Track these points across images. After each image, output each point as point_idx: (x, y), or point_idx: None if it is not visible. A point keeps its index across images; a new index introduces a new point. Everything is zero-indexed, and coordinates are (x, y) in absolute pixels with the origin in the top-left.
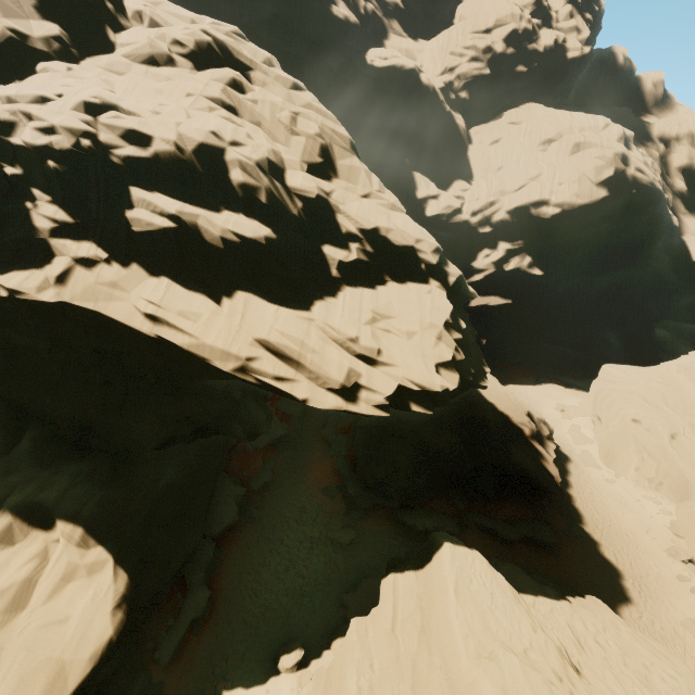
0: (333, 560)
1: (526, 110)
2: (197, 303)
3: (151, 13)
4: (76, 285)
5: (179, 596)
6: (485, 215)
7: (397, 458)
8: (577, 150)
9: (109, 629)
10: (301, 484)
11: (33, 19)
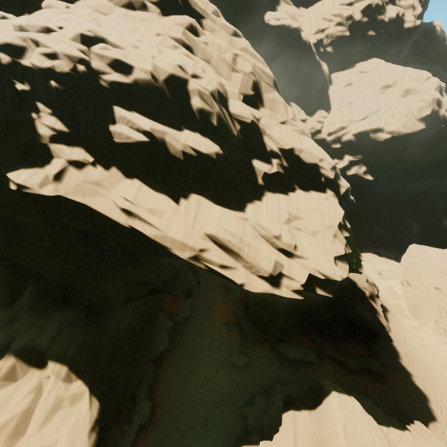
0: (234, 379)
1: (372, 63)
2: (161, 202)
3: None
4: (69, 182)
5: (131, 407)
6: (337, 136)
7: (278, 307)
8: (406, 94)
9: None
10: (209, 319)
11: None
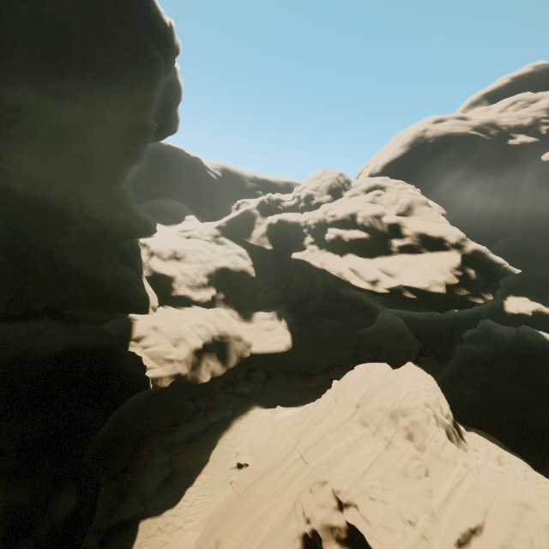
0: None
1: None
2: (335, 257)
3: (357, 183)
4: (308, 255)
5: (307, 378)
6: None
7: (463, 393)
8: None
9: (281, 346)
10: None
11: (324, 196)
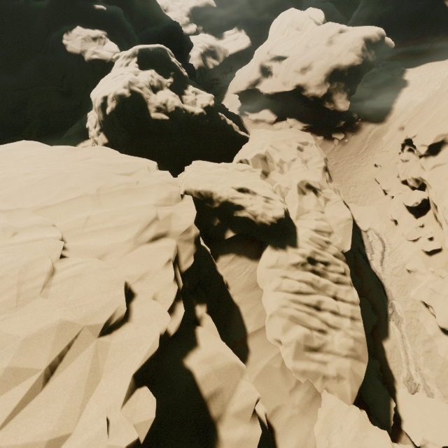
0: None
1: None
2: None
3: None
4: None
5: None
6: None
7: None
8: None
9: (245, 45)
10: None
11: None
